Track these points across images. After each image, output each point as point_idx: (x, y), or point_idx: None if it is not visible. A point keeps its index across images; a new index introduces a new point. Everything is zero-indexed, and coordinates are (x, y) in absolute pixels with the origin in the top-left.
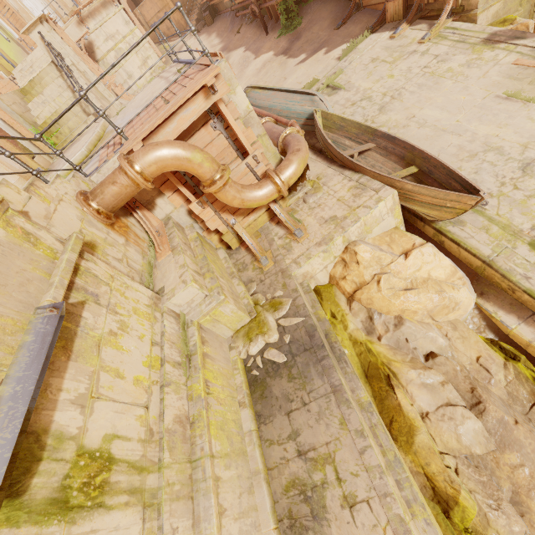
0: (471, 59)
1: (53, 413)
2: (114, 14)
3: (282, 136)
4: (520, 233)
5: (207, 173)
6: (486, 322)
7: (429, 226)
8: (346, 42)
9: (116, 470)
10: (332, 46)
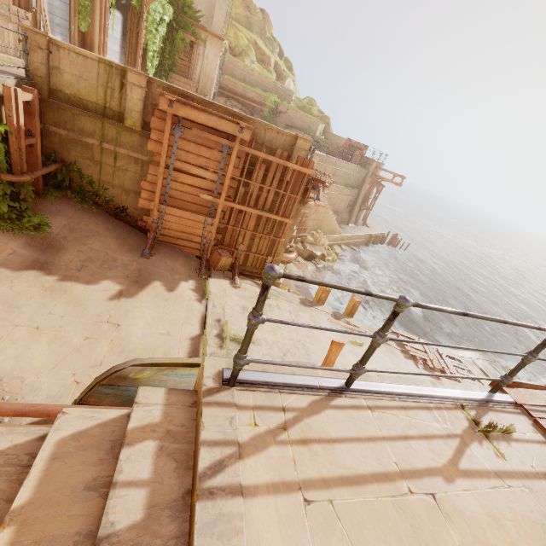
0: (310, 316)
1: None
2: None
3: None
4: None
5: None
6: None
7: None
8: (181, 279)
9: None
10: (167, 281)
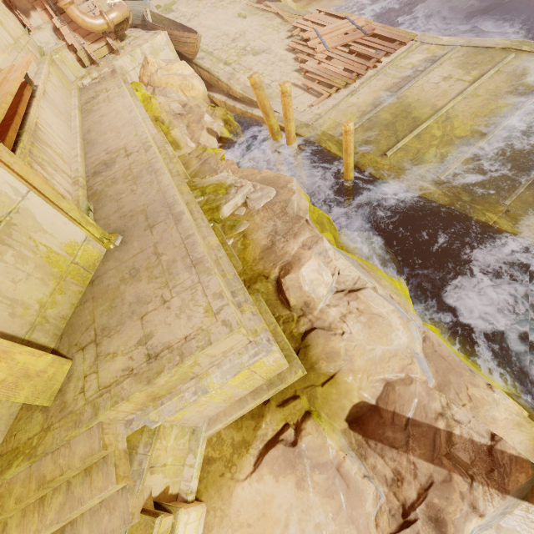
0: (232, 1)
1: None
2: None
3: (113, 3)
4: (222, 60)
5: None
6: (211, 101)
7: (194, 65)
8: None
9: (4, 27)
10: None
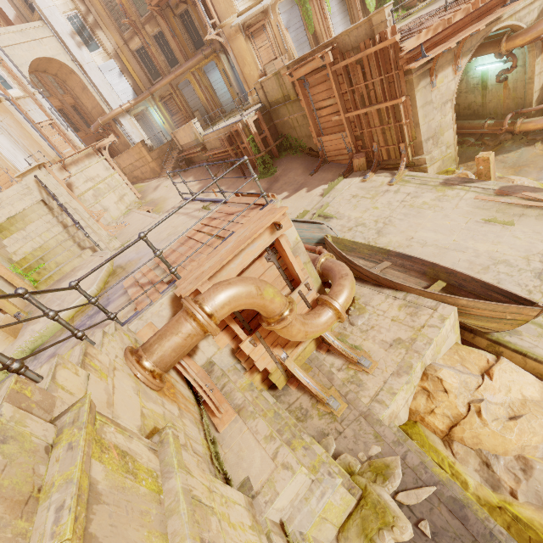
0: (438, 196)
1: None
2: (96, 162)
3: (319, 262)
4: None
5: (277, 308)
6: None
7: (481, 338)
8: (323, 184)
9: None
10: (311, 186)
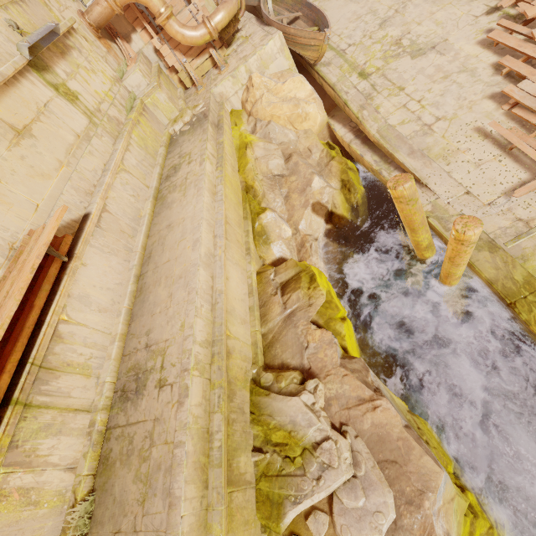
0: None
1: (54, 66)
2: None
3: None
4: (357, 67)
5: (156, 7)
6: (330, 134)
7: (315, 72)
8: None
9: (80, 103)
10: None
